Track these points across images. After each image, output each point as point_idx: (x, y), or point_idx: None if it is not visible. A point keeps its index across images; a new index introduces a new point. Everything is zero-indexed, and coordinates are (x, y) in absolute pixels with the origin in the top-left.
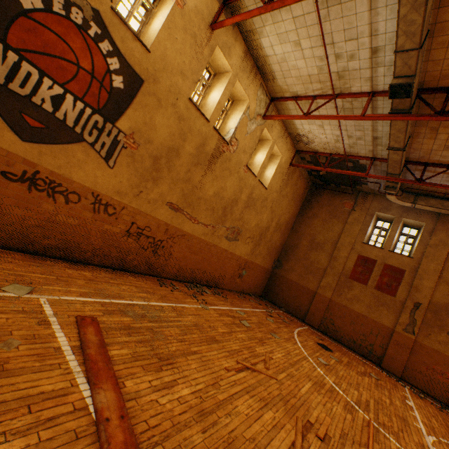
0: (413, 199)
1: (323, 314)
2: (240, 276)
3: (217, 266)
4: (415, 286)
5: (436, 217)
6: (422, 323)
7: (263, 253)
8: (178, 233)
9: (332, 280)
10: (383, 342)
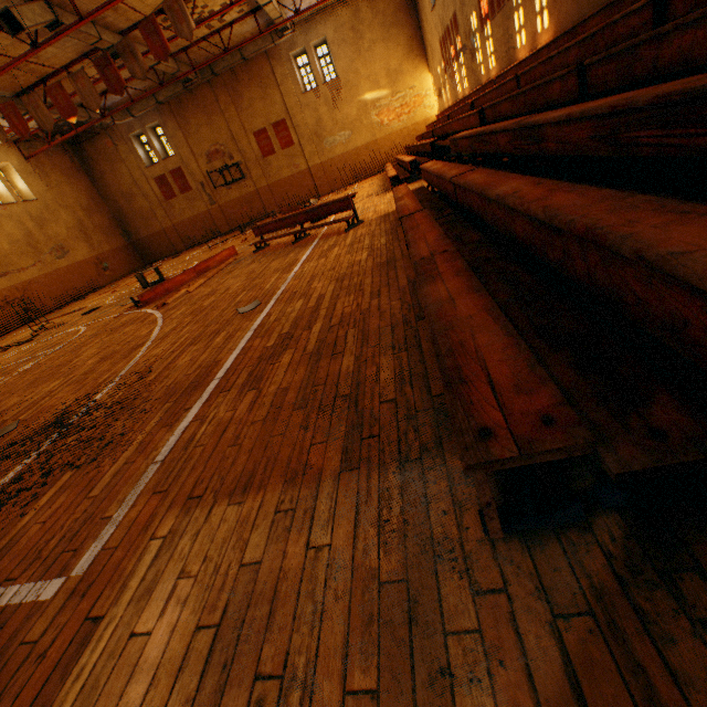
0: (129, 113)
1: (181, 238)
2: (107, 270)
3: (79, 278)
4: (192, 173)
5: (157, 111)
6: (214, 193)
7: (104, 240)
8: (27, 285)
9: (162, 212)
10: (213, 222)
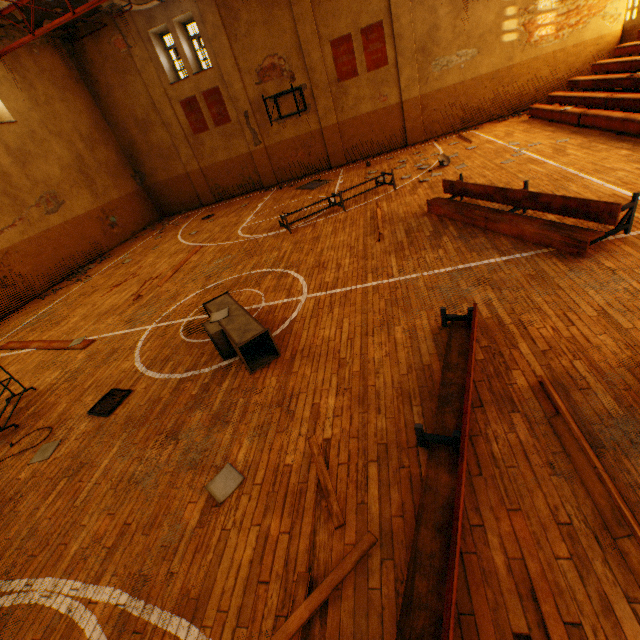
0: None
1: (209, 187)
2: (114, 226)
3: (78, 241)
4: (234, 98)
5: None
6: (260, 128)
7: (110, 184)
8: (1, 257)
9: (188, 150)
10: (254, 169)
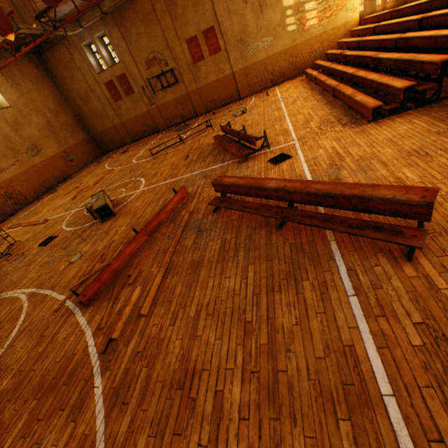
0: (79, 24)
1: (128, 133)
2: (73, 161)
3: (51, 171)
4: (135, 79)
5: (102, 21)
6: (152, 95)
7: (69, 136)
8: (8, 182)
9: (112, 112)
10: (152, 120)
